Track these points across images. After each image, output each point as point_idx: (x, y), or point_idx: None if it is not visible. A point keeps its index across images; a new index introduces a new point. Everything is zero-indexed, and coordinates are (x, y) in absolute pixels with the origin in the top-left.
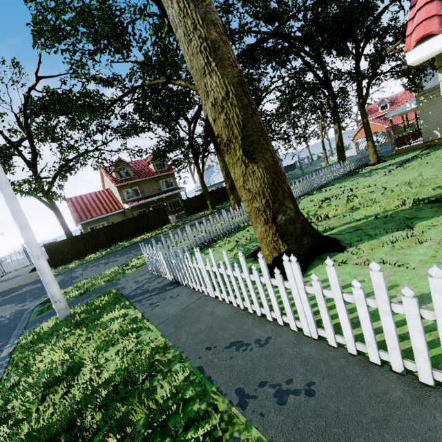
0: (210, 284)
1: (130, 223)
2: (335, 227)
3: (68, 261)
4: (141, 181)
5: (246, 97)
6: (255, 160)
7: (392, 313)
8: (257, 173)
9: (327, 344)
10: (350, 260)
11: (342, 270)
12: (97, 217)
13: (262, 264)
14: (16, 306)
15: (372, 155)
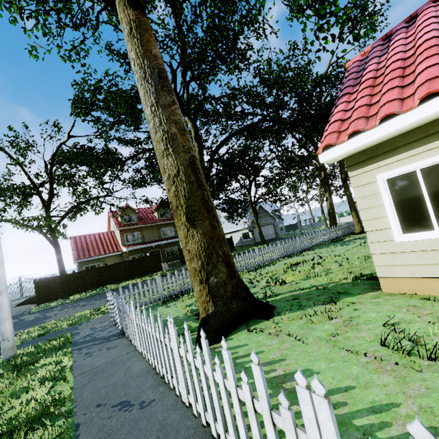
0: (138, 338)
1: (123, 266)
2: (281, 293)
3: (53, 299)
4: (143, 227)
5: (195, 175)
6: (195, 226)
7: (215, 382)
8: (196, 237)
9: (192, 412)
10: (268, 328)
11: (255, 338)
12: (94, 257)
13: (159, 322)
14: None
15: (356, 224)
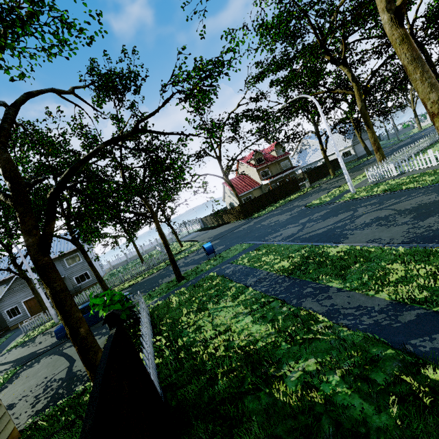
0: (435, 161)
1: (278, 190)
2: None
3: (250, 214)
4: (269, 165)
5: None
6: None
7: None
8: None
9: None
10: None
11: None
12: (247, 191)
13: None
14: (284, 214)
15: None
